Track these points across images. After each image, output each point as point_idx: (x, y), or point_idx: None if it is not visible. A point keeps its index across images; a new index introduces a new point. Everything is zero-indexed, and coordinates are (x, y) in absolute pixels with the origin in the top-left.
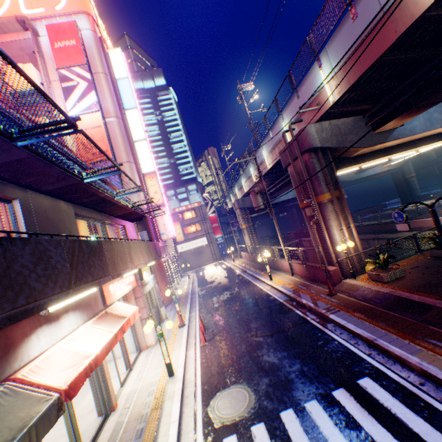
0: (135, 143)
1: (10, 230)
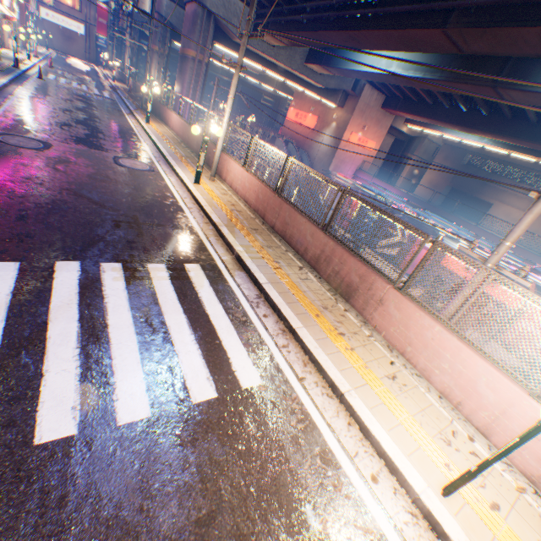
0: None
1: None
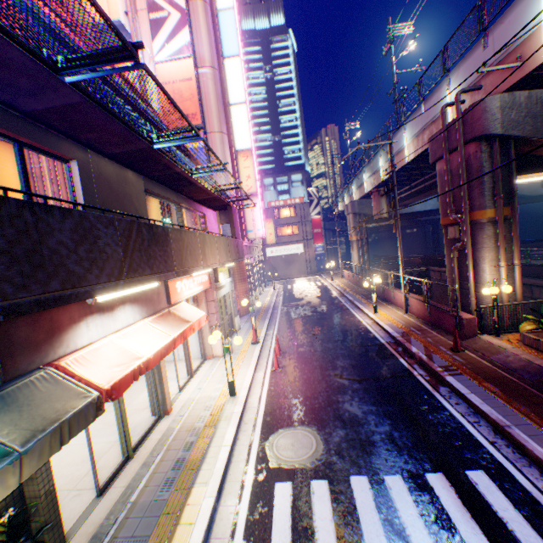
0: (231, 107)
1: (66, 197)
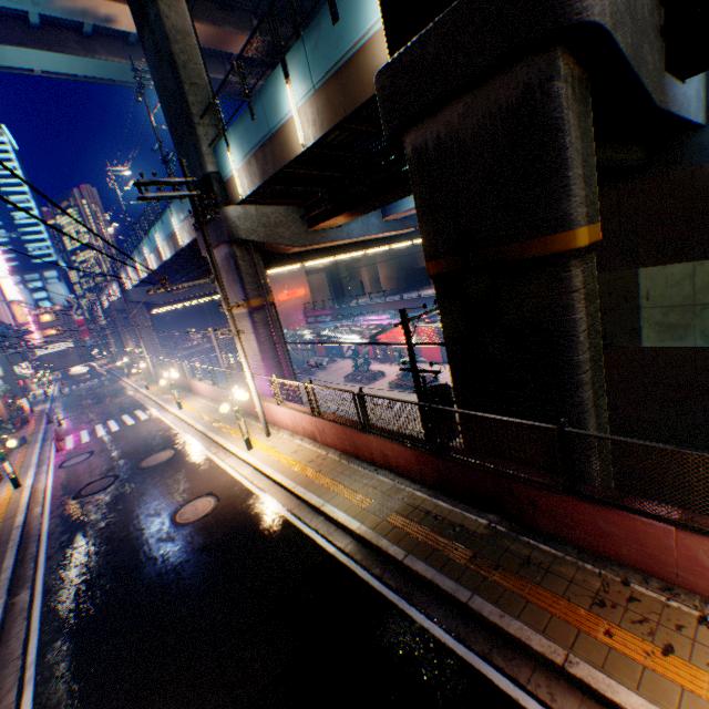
0: (1, 279)
1: None
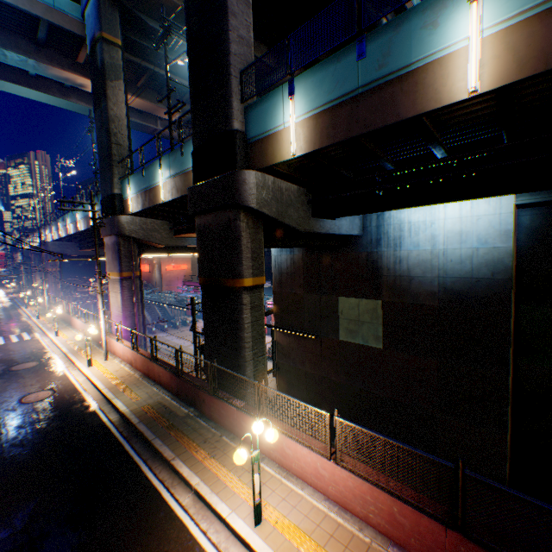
0: None
1: None
